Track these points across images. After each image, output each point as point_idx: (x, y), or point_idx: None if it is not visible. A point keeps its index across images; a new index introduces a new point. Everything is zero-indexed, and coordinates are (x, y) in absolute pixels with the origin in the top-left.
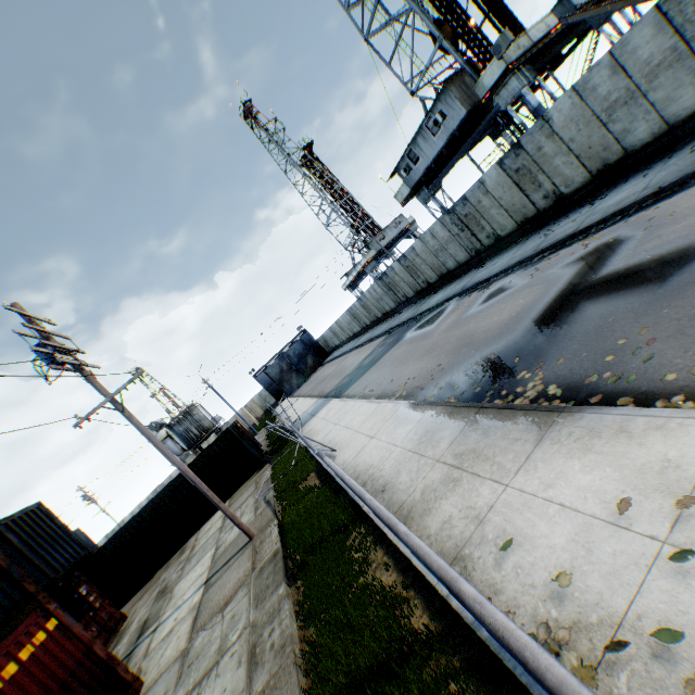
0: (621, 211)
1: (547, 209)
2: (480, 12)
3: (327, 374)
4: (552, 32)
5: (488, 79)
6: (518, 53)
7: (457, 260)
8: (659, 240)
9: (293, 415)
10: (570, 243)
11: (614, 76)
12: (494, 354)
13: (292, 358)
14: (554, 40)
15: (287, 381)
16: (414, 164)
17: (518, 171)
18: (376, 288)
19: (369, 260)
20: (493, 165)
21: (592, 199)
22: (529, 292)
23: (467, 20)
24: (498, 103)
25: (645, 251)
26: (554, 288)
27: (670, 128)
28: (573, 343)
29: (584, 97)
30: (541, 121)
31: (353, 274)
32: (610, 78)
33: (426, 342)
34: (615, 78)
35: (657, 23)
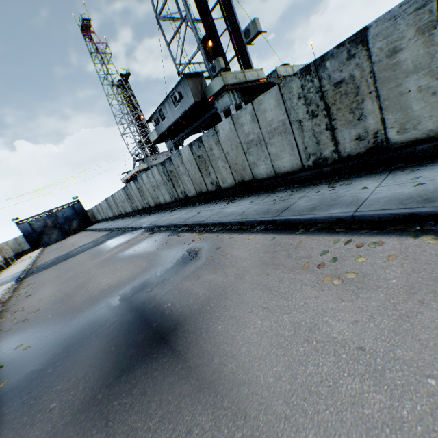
0: (224, 224)
1: (213, 191)
2: (233, 47)
3: (69, 242)
4: (260, 80)
5: (213, 87)
6: (235, 81)
7: (165, 198)
8: (192, 286)
9: (3, 275)
10: (195, 230)
11: (253, 122)
12: (32, 344)
13: (60, 218)
14: (262, 87)
15: (48, 235)
16: (162, 119)
17: (200, 157)
18: (121, 193)
19: (141, 169)
20: (187, 145)
21: (232, 199)
22: (138, 266)
23: (220, 45)
24: (217, 106)
25: (178, 292)
26: (139, 278)
27: (277, 175)
28: (6, 422)
29: (237, 127)
30: (214, 129)
31: (129, 174)
32: (251, 122)
33: (87, 264)
34: (253, 124)
35: (278, 98)
